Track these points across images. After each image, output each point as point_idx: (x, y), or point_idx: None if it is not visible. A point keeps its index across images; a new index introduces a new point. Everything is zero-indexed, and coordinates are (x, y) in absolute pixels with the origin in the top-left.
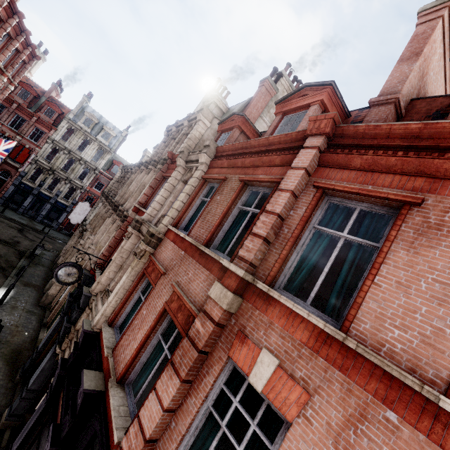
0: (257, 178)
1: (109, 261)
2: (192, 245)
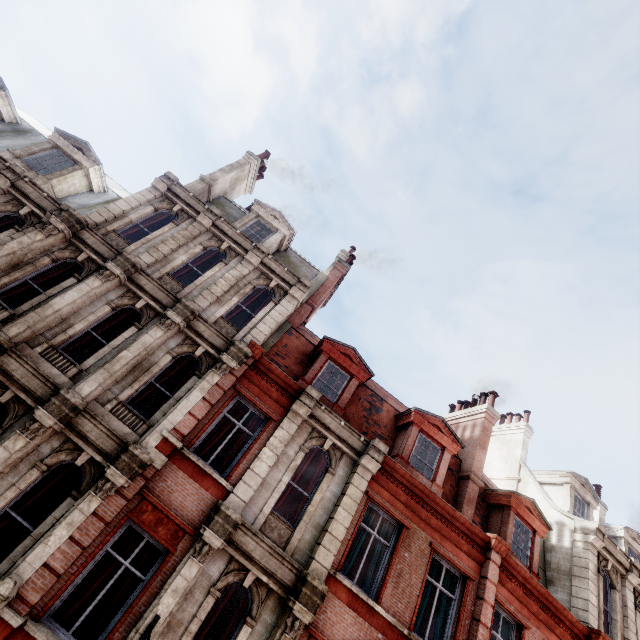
0: (454, 561)
1: (155, 623)
2: (393, 626)
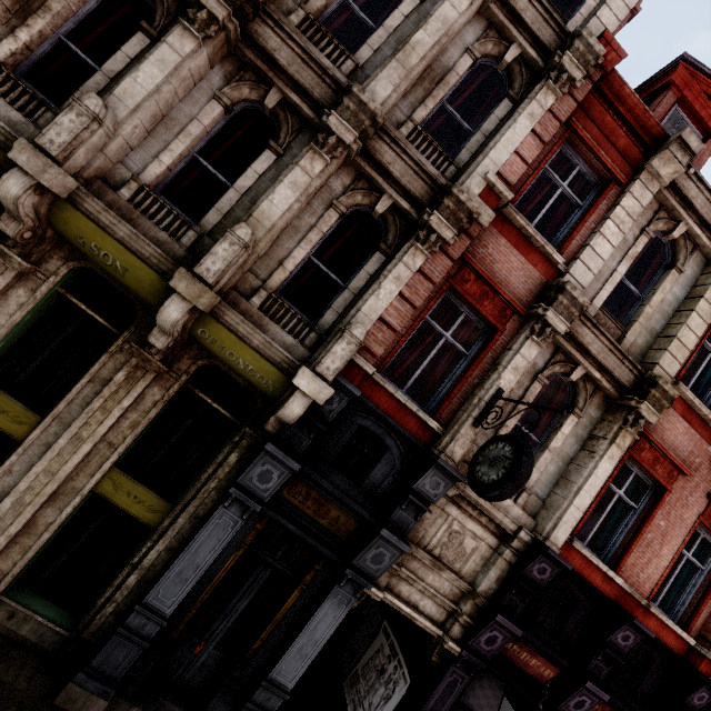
0: None
1: (500, 395)
2: None
